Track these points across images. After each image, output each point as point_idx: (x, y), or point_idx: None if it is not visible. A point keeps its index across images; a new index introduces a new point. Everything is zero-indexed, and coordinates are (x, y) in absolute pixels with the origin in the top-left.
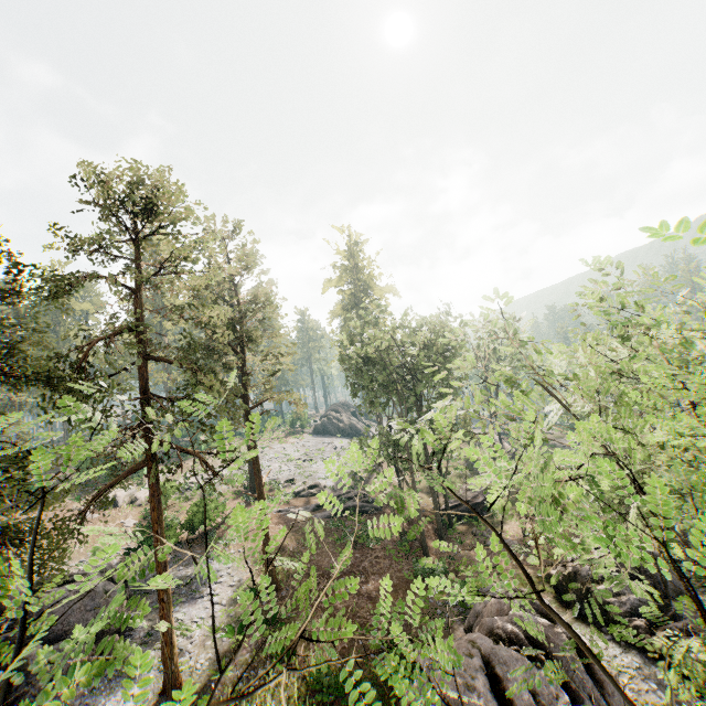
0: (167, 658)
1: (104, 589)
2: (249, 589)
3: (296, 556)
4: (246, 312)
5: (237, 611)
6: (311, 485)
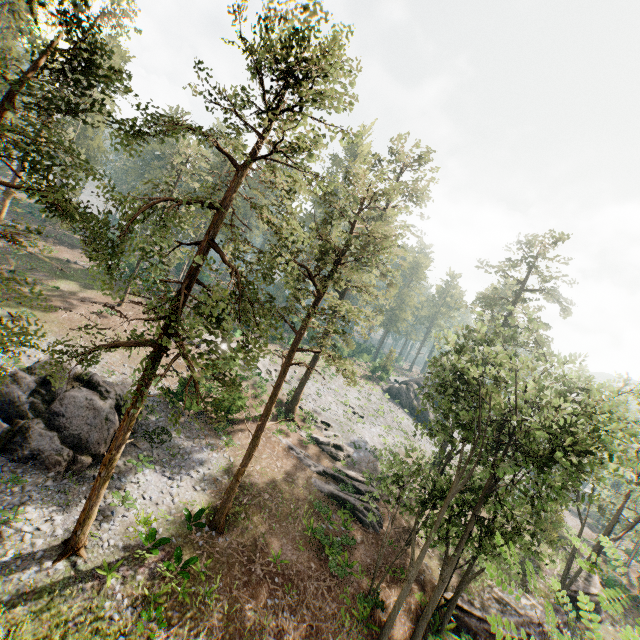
0: (79, 521)
1: (107, 415)
2: (202, 506)
3: (263, 509)
4: (350, 246)
5: (175, 519)
6: (337, 445)
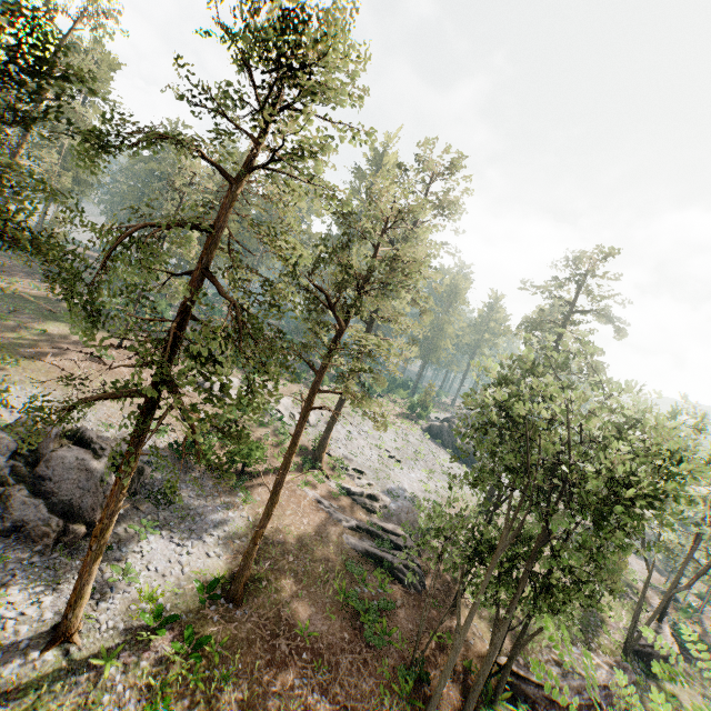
0: (69, 603)
1: (102, 477)
2: (217, 575)
3: (287, 574)
4: (372, 270)
5: (186, 592)
6: (372, 495)
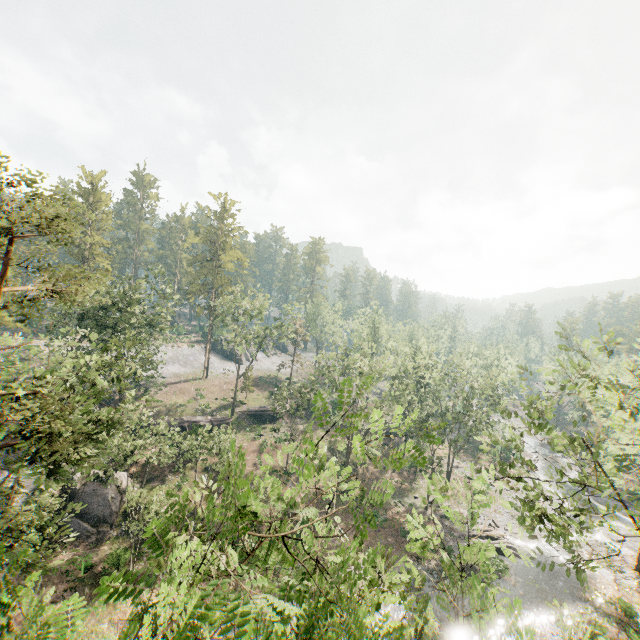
0: None
1: None
2: None
3: None
4: None
5: None
6: None
